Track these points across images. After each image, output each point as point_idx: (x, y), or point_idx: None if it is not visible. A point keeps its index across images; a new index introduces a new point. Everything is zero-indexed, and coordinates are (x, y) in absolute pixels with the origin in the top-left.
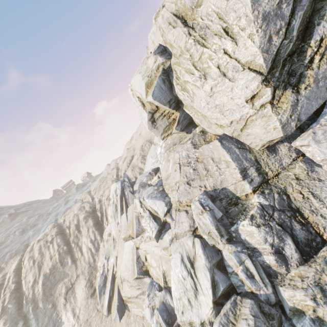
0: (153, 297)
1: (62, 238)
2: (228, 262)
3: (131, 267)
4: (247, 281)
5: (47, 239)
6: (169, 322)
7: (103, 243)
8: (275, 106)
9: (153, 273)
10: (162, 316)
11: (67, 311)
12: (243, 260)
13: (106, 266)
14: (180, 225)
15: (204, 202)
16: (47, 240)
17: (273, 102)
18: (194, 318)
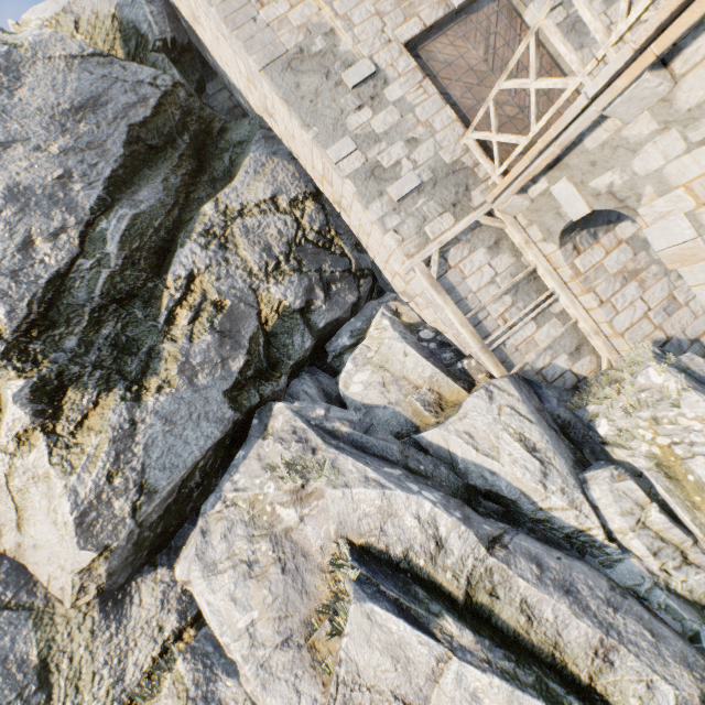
0: None
1: None
2: None
3: None
4: None
5: None
6: None
7: None
8: (64, 441)
9: None
10: None
11: None
12: None
13: None
14: None
15: None
16: None
17: (57, 427)
18: None
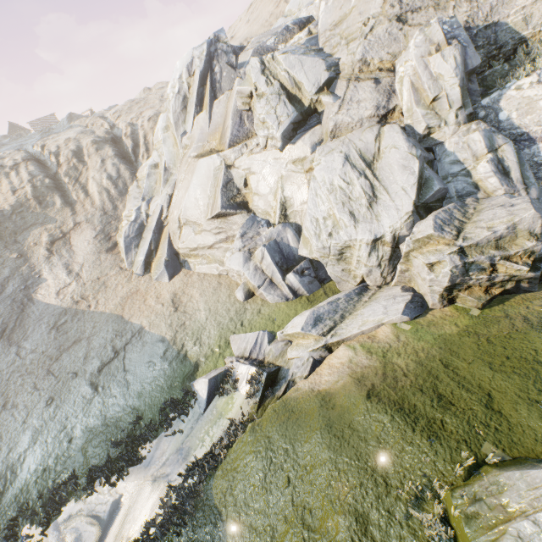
0: (252, 237)
1: (39, 167)
2: (457, 156)
3: (206, 201)
4: (493, 178)
5: (3, 163)
6: (283, 268)
7: (138, 184)
8: None
9: (258, 205)
10: (272, 256)
11: (53, 267)
12: (497, 146)
13: (143, 210)
14: (353, 107)
15: (449, 31)
16: (3, 165)
17: None
18: (360, 235)
